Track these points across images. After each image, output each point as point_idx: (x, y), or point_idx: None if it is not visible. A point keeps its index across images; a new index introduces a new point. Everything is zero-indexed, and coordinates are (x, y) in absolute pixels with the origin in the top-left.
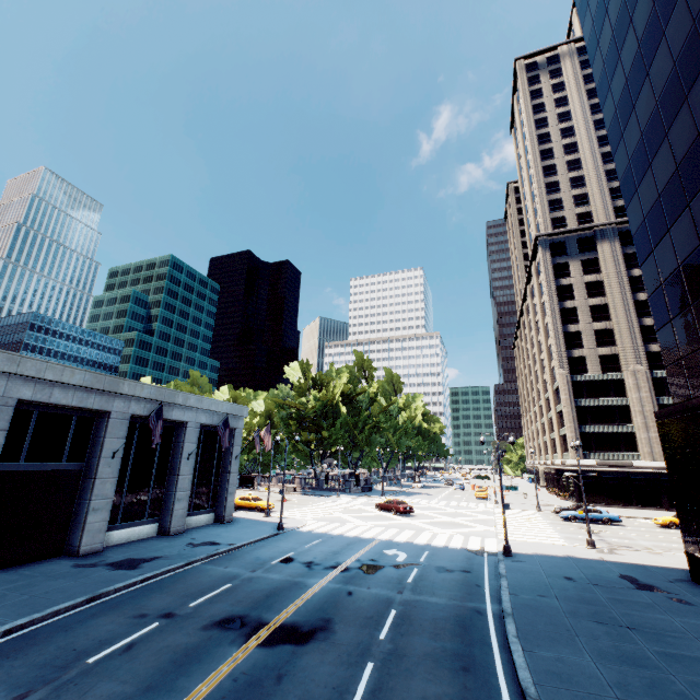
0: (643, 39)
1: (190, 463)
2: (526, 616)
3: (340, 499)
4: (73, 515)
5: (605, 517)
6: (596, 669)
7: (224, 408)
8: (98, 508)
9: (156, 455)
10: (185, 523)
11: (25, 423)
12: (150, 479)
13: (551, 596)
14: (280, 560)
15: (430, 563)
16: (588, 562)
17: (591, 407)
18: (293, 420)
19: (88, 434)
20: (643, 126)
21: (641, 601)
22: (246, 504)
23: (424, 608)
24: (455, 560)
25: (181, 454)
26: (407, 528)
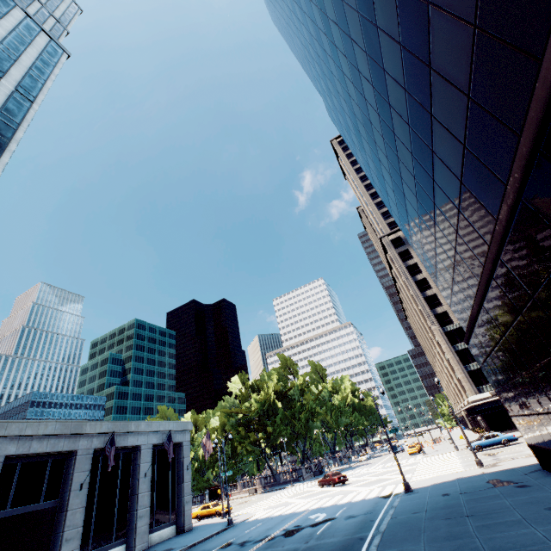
0: (356, 134)
1: (147, 480)
2: (393, 530)
3: (293, 487)
4: (50, 550)
5: (503, 439)
6: (423, 550)
7: (171, 427)
8: (70, 537)
9: (118, 480)
10: (148, 539)
11: (11, 475)
12: (115, 503)
13: (422, 511)
14: (220, 547)
15: (342, 515)
16: (469, 478)
17: (467, 348)
18: (242, 425)
19: (60, 474)
20: (375, 173)
21: (491, 494)
22: (207, 512)
23: (320, 548)
24: (364, 507)
25: (138, 474)
26: (338, 495)
